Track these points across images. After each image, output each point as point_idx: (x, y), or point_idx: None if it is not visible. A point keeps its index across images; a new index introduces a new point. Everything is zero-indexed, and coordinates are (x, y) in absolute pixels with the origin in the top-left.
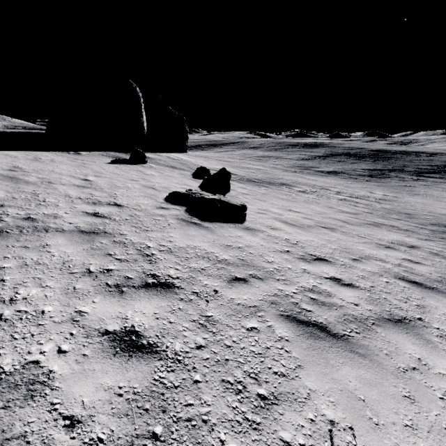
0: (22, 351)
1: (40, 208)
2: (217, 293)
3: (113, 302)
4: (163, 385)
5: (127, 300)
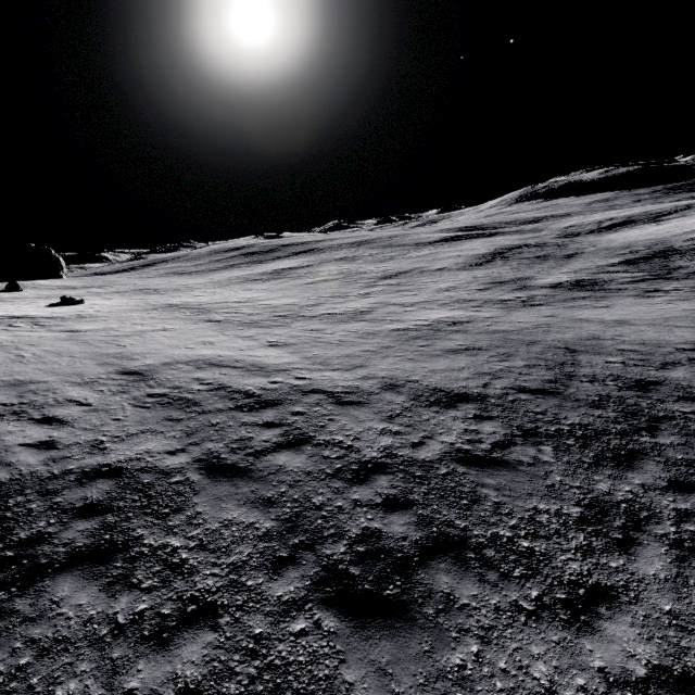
0: None
1: None
2: None
3: None
4: None
5: None
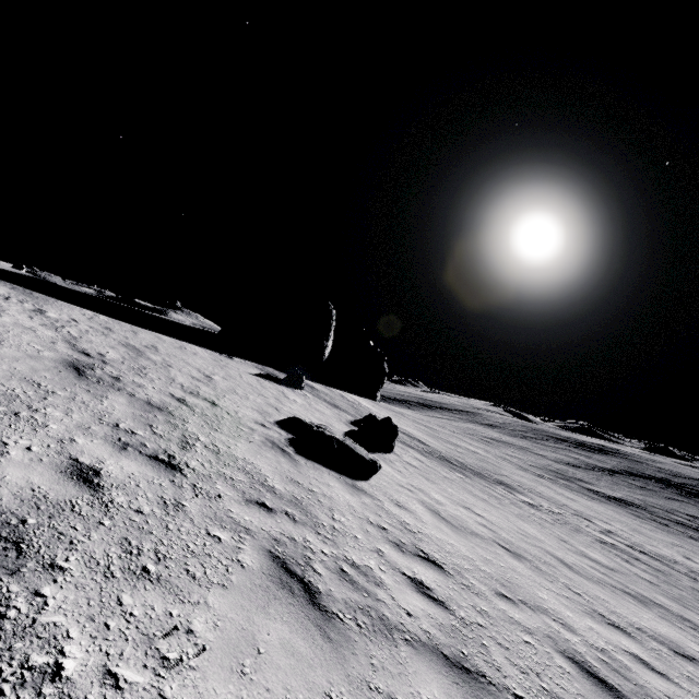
0: (6, 434)
1: (135, 376)
2: (219, 499)
3: (108, 449)
4: (72, 507)
5: (122, 455)
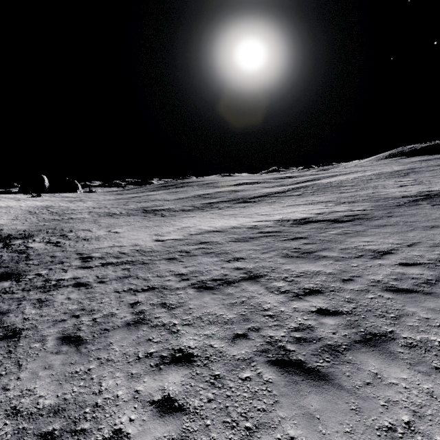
0: None
1: None
2: (5, 198)
3: None
4: None
5: None
